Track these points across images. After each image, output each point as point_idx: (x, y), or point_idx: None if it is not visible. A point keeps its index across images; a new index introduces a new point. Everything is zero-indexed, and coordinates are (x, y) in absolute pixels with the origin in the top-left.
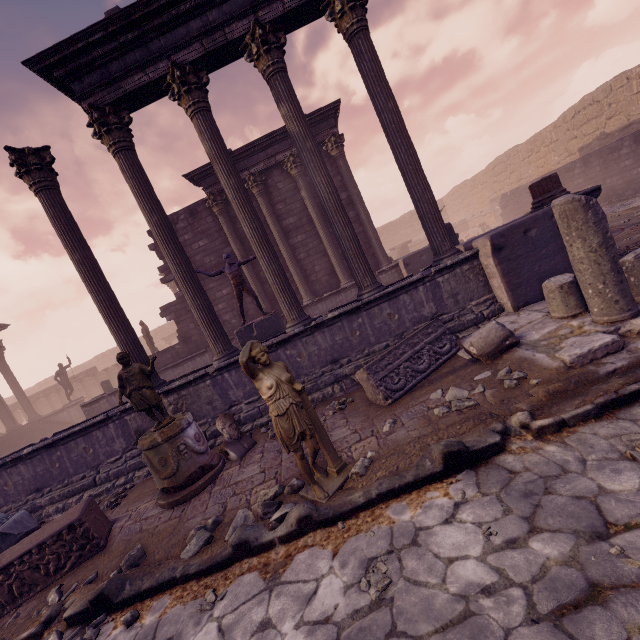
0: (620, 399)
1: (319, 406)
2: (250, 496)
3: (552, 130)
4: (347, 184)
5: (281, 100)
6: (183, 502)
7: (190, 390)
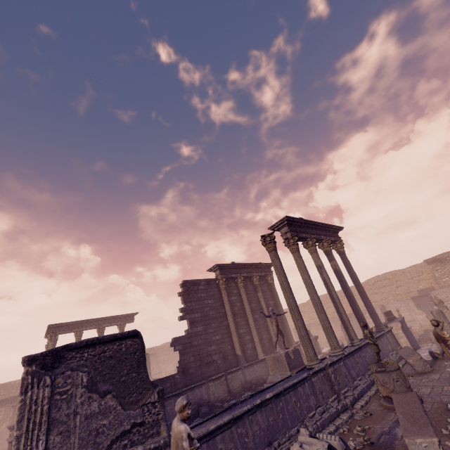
0: None
1: None
2: (448, 390)
3: (302, 306)
4: (276, 297)
5: (333, 259)
6: (422, 401)
7: (337, 366)
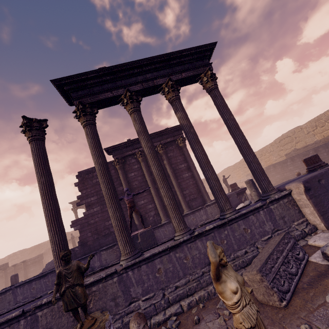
0: None
1: (207, 304)
2: None
3: (270, 146)
4: (187, 159)
5: (178, 110)
6: None
7: (99, 286)
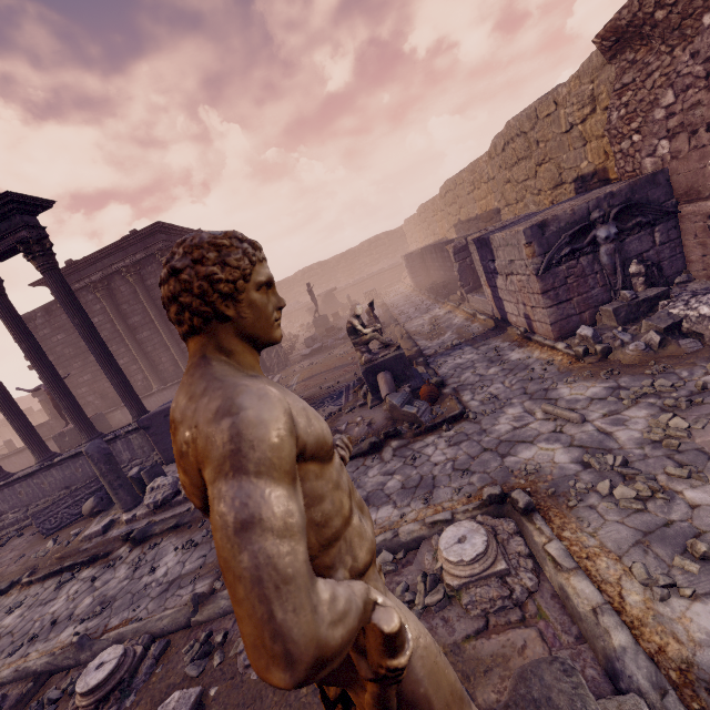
0: (52, 573)
1: None
2: None
3: (440, 199)
4: None
5: None
6: None
7: None
